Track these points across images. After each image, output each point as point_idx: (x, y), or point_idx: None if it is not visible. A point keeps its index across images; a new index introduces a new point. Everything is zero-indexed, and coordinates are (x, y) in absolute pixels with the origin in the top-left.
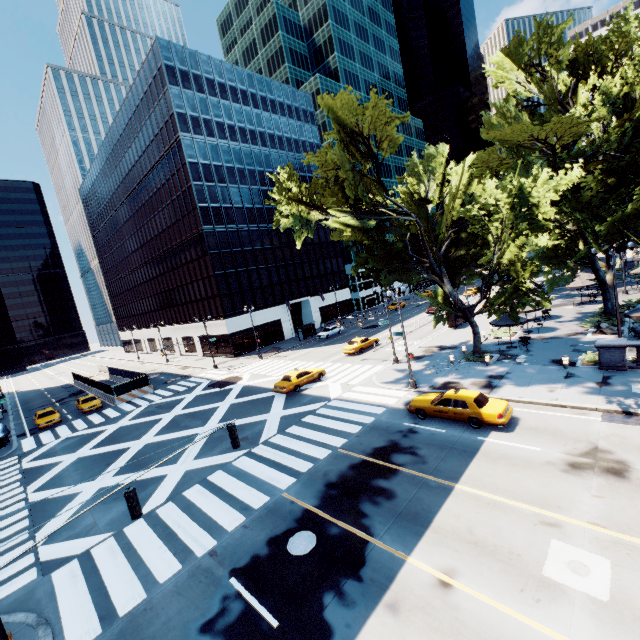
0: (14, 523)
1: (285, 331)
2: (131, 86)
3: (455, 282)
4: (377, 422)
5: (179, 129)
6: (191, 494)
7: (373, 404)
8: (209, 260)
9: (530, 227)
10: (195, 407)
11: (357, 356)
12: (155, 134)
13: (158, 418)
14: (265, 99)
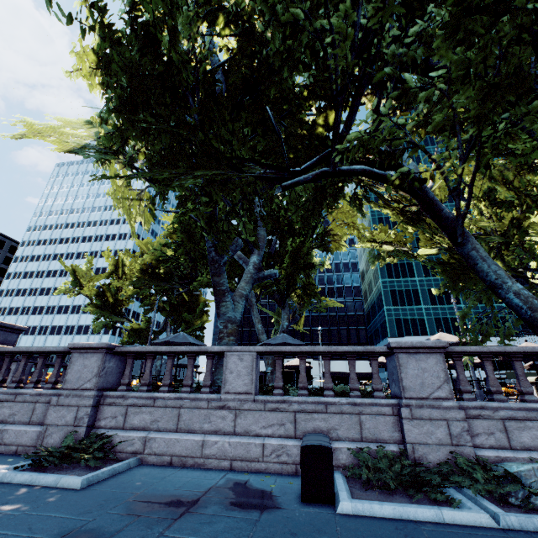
0: None
1: None
2: None
3: (176, 327)
4: None
5: None
6: None
7: None
8: None
9: (77, 284)
10: None
11: None
12: None
13: None
14: None
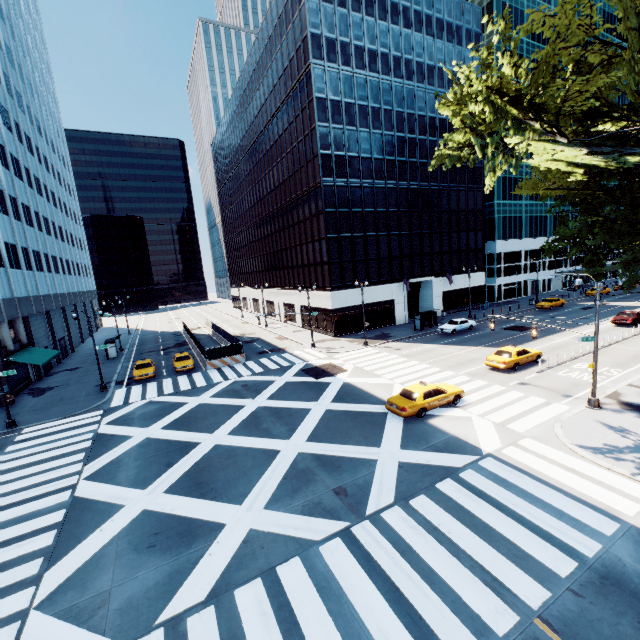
0: (42, 530)
1: (397, 315)
2: (266, 12)
3: None
4: (612, 563)
5: (311, 55)
6: (245, 604)
7: (580, 499)
8: (323, 220)
9: None
10: (282, 400)
11: (509, 374)
12: (284, 68)
13: (240, 404)
14: (420, 15)
